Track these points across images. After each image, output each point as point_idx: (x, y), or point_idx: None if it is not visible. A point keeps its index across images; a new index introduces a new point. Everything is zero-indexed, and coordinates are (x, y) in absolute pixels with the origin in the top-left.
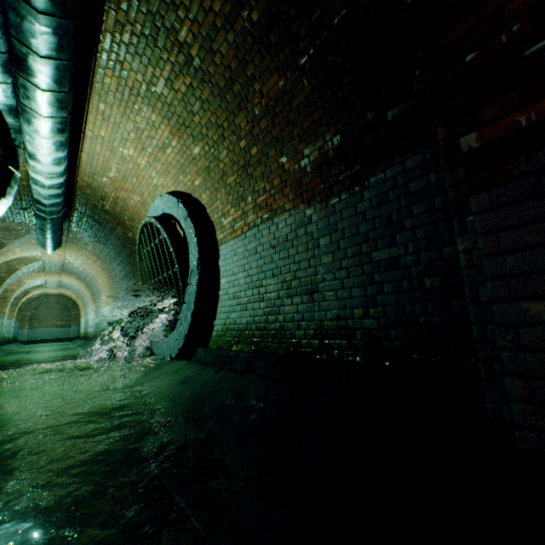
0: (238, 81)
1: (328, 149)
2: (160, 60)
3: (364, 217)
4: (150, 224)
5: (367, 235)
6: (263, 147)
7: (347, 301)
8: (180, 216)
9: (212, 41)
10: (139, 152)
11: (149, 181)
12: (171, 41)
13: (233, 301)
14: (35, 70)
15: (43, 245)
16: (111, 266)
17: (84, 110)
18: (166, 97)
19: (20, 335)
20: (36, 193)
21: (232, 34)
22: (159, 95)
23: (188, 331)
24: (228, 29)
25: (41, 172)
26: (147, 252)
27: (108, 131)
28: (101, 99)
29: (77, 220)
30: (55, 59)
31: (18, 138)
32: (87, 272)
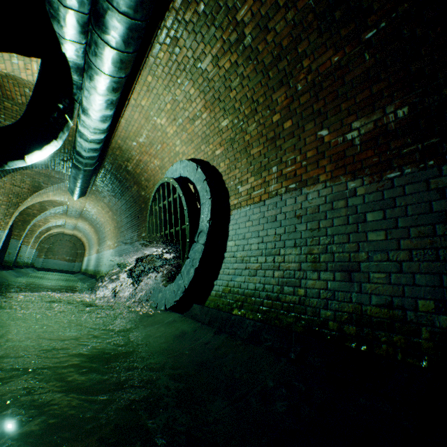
0: (285, 58)
1: (388, 121)
2: (213, 38)
3: (441, 194)
4: (167, 184)
5: (446, 215)
6: (299, 121)
7: (407, 287)
8: (196, 180)
9: (269, 19)
10: (170, 121)
11: (172, 148)
12: (229, 19)
13: (240, 265)
14: (110, 26)
15: (72, 192)
16: (119, 217)
17: (135, 79)
18: (208, 73)
19: (37, 262)
20: (78, 145)
21: (292, 12)
22: (203, 71)
23: (188, 286)
24: (290, 7)
25: (88, 126)
26: (158, 208)
27: (148, 101)
28: (151, 71)
29: (102, 176)
30: (130, 16)
31: (77, 93)
32: (98, 220)
